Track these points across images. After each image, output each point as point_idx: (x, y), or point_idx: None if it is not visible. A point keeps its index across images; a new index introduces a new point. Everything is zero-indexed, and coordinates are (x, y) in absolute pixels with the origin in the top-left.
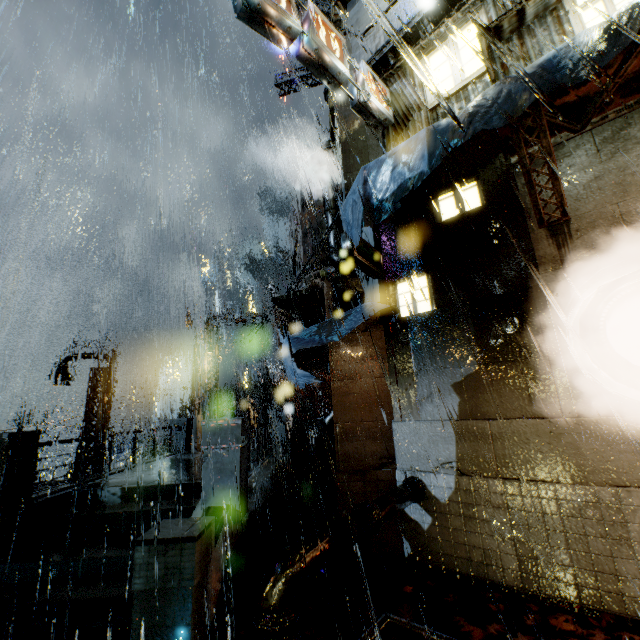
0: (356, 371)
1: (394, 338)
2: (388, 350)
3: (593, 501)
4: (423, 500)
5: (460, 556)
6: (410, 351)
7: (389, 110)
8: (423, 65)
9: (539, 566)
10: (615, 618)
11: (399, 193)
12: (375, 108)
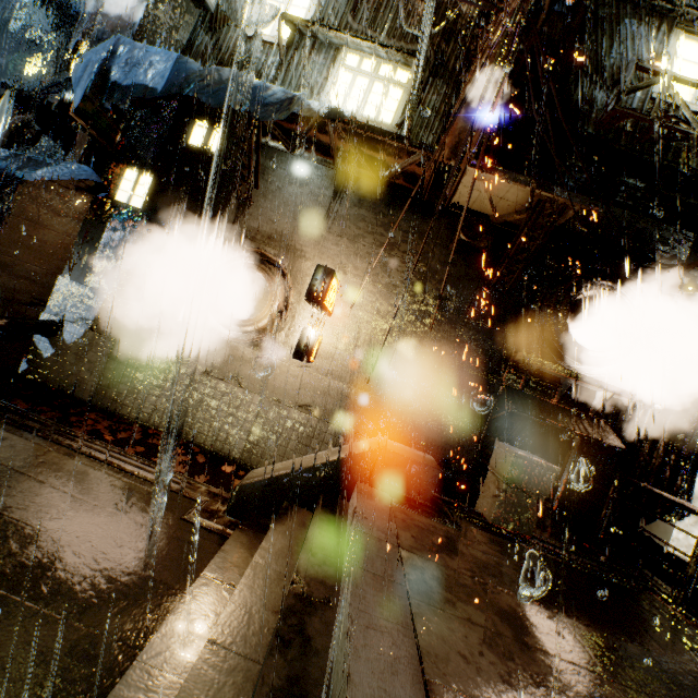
0: (44, 219)
1: (98, 212)
2: (87, 218)
3: (156, 366)
4: (54, 338)
5: (62, 378)
6: (105, 230)
7: None
8: None
9: (108, 392)
10: (131, 421)
11: (133, 91)
12: None
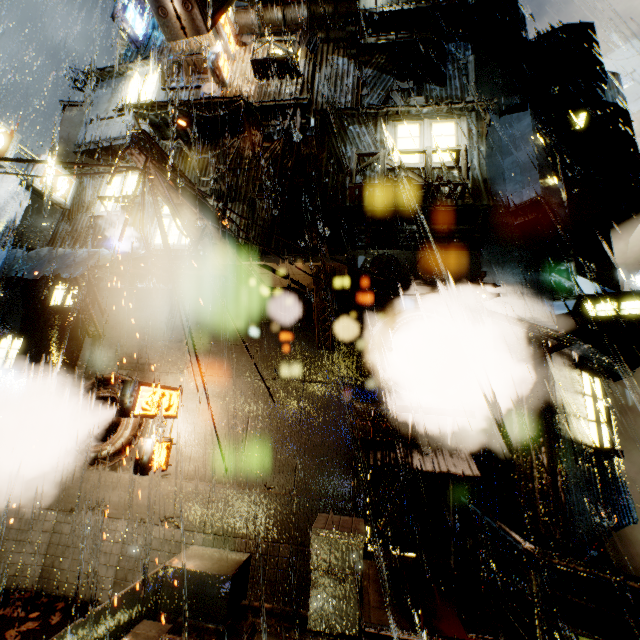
0: None
1: None
2: None
3: (21, 517)
4: None
5: None
6: None
7: (68, 198)
8: (106, 179)
9: None
10: None
11: None
12: (46, 194)
